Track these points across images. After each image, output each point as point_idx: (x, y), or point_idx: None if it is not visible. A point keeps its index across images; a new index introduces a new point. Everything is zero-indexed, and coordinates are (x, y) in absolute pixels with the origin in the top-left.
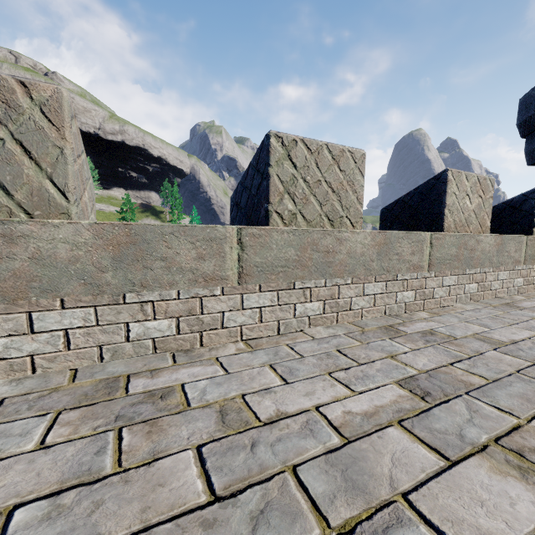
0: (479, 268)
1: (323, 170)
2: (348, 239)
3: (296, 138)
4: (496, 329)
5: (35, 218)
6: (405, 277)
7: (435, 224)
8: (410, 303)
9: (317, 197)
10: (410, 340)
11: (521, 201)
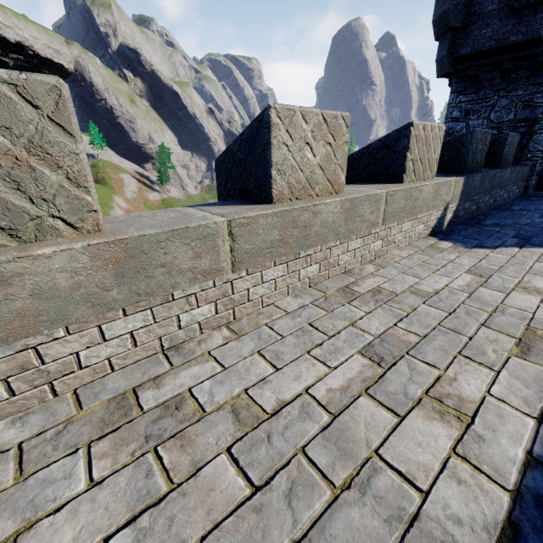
0: (320, 245)
1: None
2: (23, 272)
3: None
4: (287, 364)
5: None
6: (190, 292)
7: (264, 190)
8: (210, 320)
9: None
10: (133, 432)
11: (395, 138)
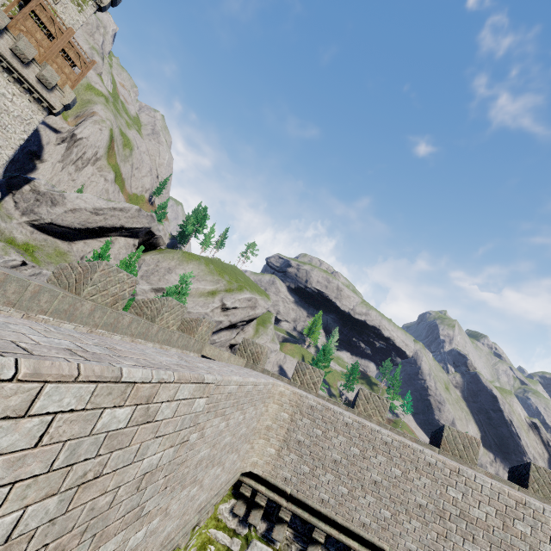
0: None
1: (550, 479)
2: None
3: (540, 466)
4: None
5: (470, 462)
6: None
7: None
8: None
9: (548, 488)
10: None
11: None
